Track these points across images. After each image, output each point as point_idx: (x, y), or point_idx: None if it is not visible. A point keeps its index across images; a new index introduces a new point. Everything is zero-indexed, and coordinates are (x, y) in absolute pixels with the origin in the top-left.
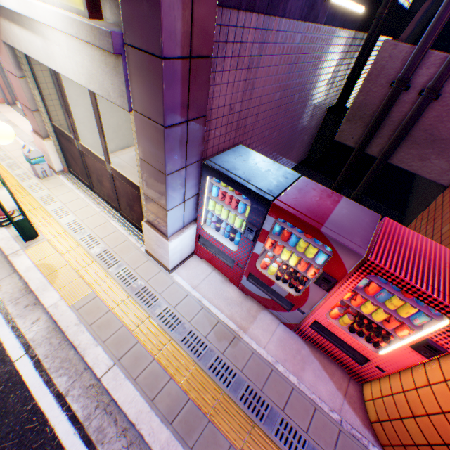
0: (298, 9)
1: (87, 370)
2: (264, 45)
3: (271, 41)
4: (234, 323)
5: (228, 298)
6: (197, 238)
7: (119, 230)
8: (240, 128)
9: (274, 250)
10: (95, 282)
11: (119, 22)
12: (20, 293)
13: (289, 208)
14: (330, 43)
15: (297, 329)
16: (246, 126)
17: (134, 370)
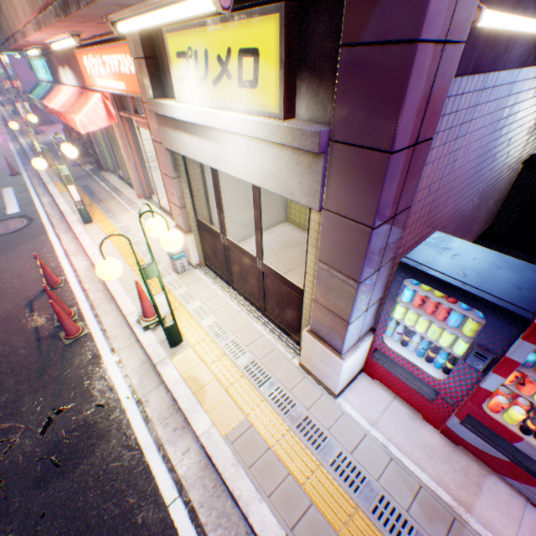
0: (518, 55)
1: (249, 535)
2: (476, 107)
3: (483, 100)
4: (446, 492)
5: (426, 446)
6: (370, 352)
7: (263, 335)
8: (431, 209)
9: (520, 388)
10: (246, 404)
11: (315, 118)
12: (167, 411)
13: None
14: None
15: None
16: (437, 205)
17: None
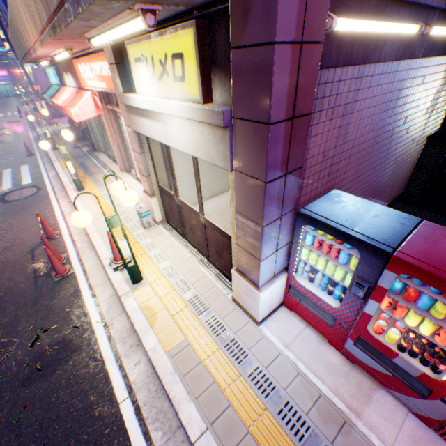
0: (393, 51)
1: (180, 429)
2: (358, 91)
3: (365, 86)
4: (341, 401)
5: (329, 364)
6: (286, 287)
7: (206, 276)
8: (331, 172)
9: (393, 312)
10: (187, 328)
11: (226, 102)
12: (126, 332)
13: (418, 262)
14: (427, 73)
15: (440, 428)
16: (337, 169)
17: (227, 441)
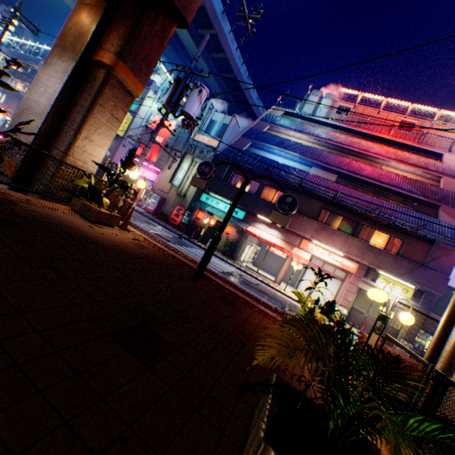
0: None
1: None
2: None
3: None
4: None
5: None
6: None
7: None
8: None
9: None
10: None
11: (412, 301)
12: None
13: None
14: None
15: None
16: None
17: None
